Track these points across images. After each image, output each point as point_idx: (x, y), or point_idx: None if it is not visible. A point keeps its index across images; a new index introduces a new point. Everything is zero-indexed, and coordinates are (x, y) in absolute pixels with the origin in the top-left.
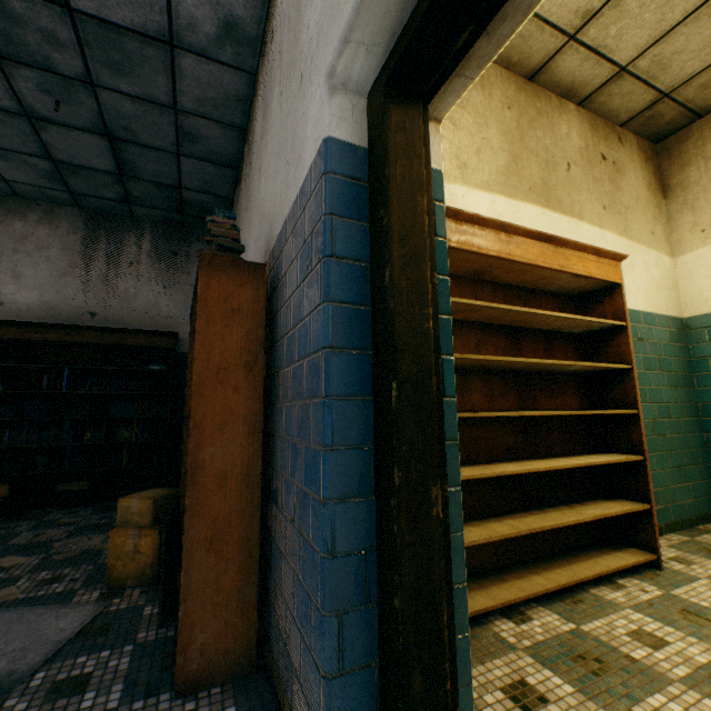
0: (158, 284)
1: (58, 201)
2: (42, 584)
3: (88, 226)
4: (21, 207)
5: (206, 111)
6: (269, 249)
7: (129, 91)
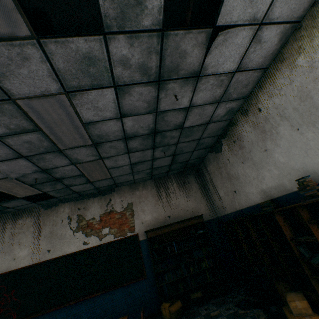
0: (184, 197)
1: (145, 180)
2: None
3: (155, 184)
4: (136, 186)
5: (209, 135)
6: (317, 182)
7: (187, 140)
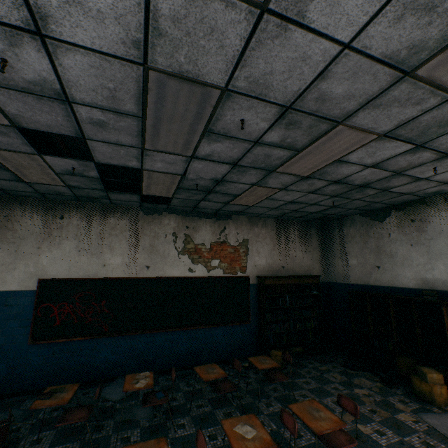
0: (302, 250)
1: (268, 217)
2: (404, 403)
3: (276, 226)
4: (255, 221)
5: (387, 202)
6: None
7: (366, 200)
